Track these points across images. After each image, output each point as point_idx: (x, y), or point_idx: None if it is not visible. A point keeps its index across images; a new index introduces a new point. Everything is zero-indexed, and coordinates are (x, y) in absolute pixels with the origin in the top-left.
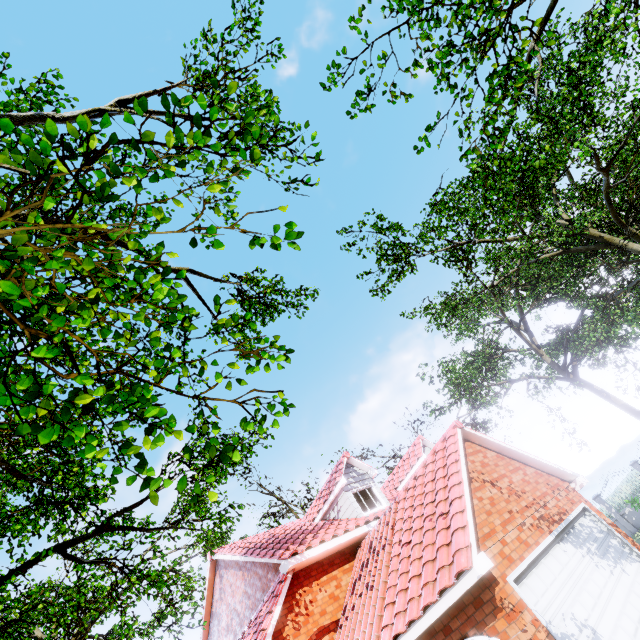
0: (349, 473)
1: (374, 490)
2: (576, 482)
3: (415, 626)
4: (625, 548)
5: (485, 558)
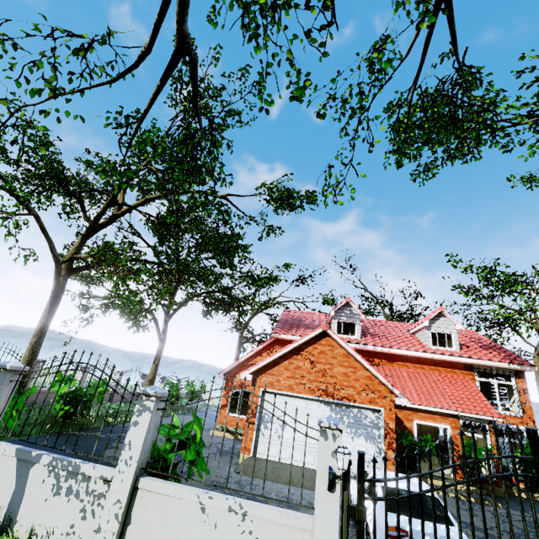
0: (345, 310)
1: (355, 326)
2: (395, 399)
3: None
4: (380, 439)
5: (250, 377)
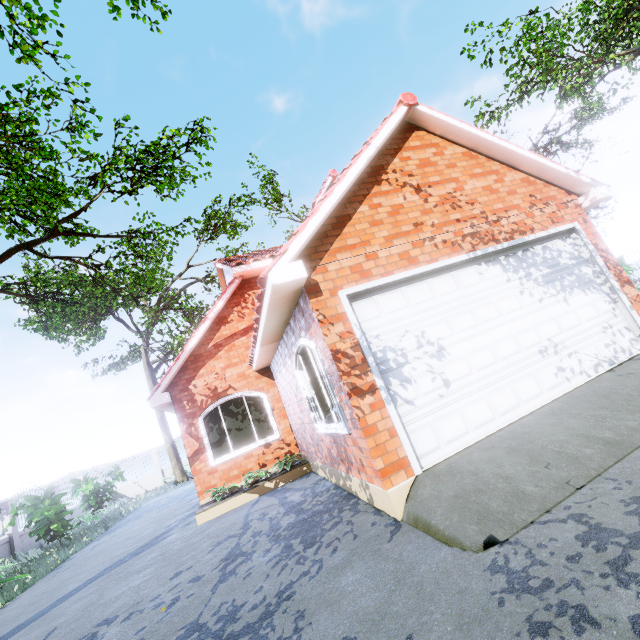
0: None
1: None
2: (588, 195)
3: (260, 324)
4: (599, 278)
5: (298, 268)
